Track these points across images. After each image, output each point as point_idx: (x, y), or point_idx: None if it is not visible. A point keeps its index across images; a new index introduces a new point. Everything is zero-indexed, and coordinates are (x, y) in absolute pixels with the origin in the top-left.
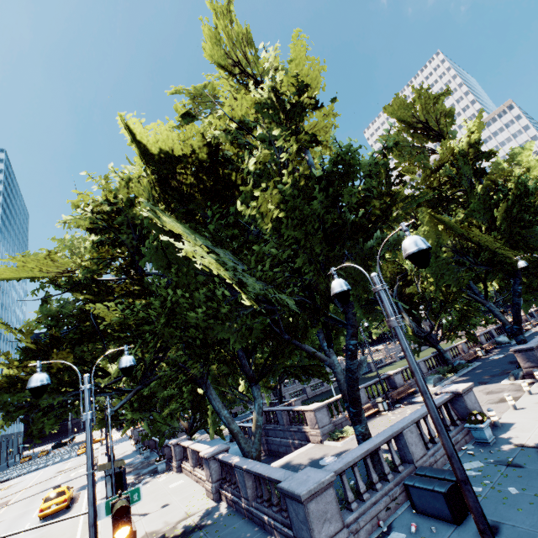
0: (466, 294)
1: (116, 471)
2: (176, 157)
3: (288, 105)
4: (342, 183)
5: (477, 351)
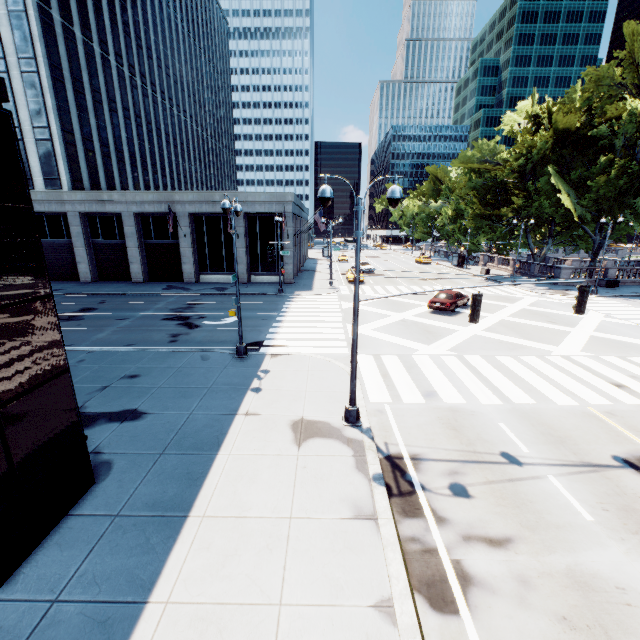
0: None
1: (464, 255)
2: (569, 131)
3: None
4: None
5: None
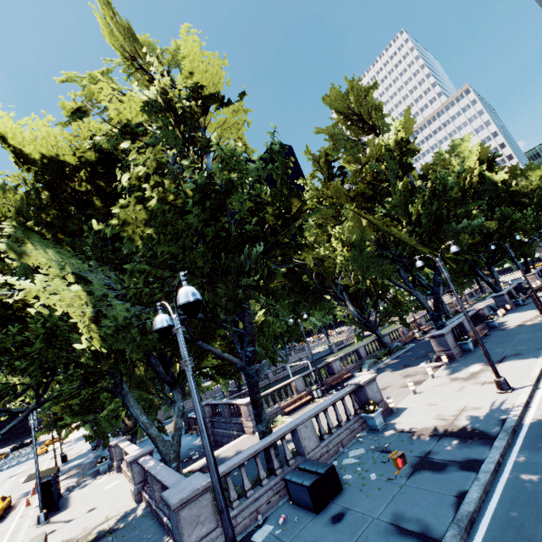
0: (396, 284)
1: (45, 480)
2: (64, 162)
3: (183, 107)
4: (225, 196)
5: (415, 333)
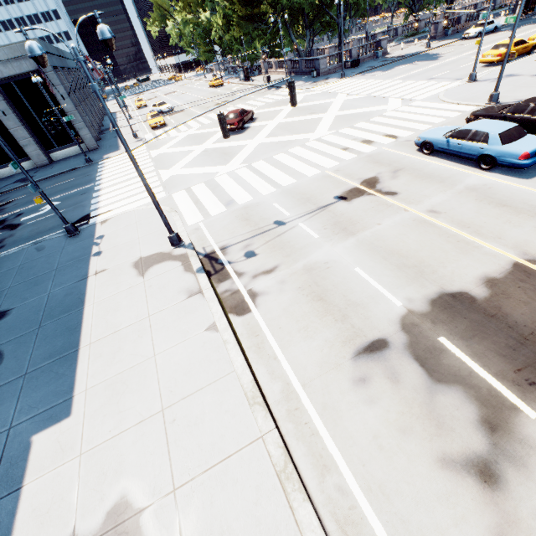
0: None
1: (247, 67)
2: None
3: None
4: None
5: None
